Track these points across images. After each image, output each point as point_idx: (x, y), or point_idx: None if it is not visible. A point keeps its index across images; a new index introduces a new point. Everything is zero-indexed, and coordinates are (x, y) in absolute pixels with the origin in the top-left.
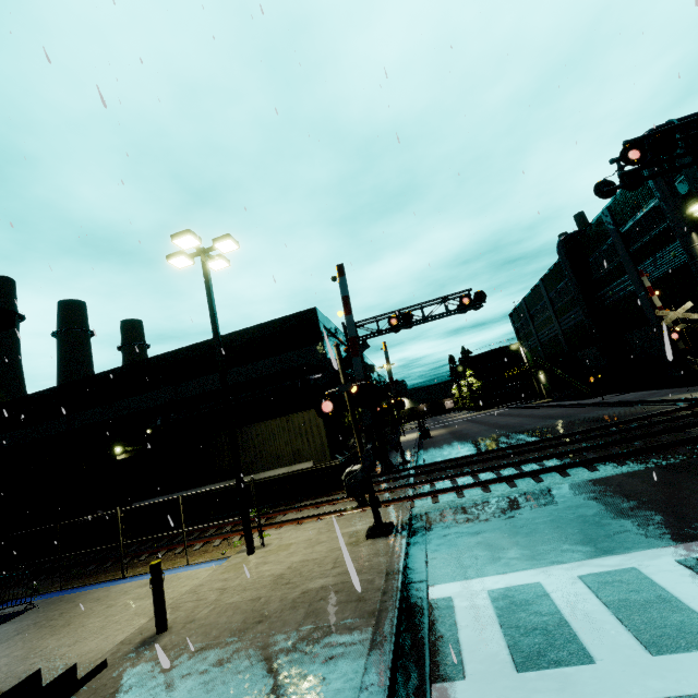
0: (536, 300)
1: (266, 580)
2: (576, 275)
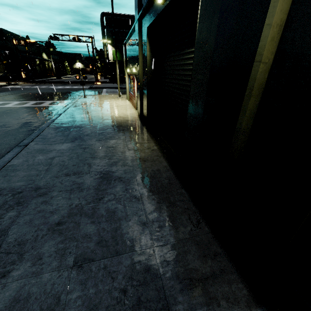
0: None
1: None
2: None
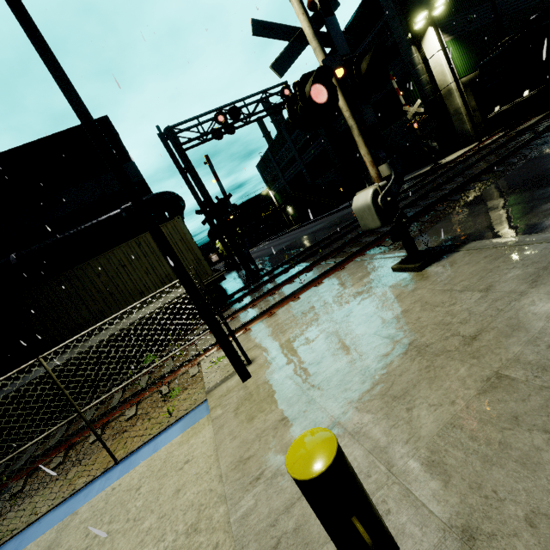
0: (279, 146)
1: (402, 365)
2: None
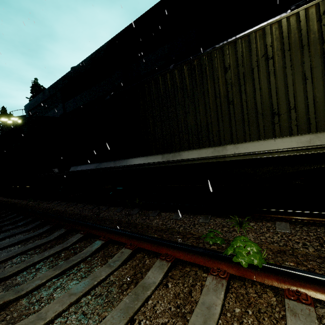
0: None
1: None
2: None
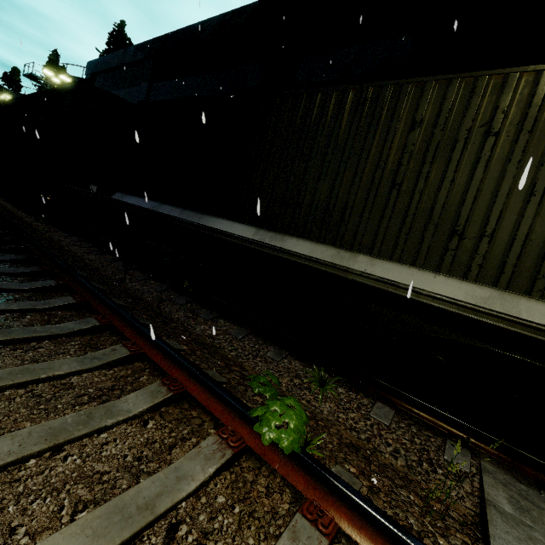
0: None
1: None
2: None
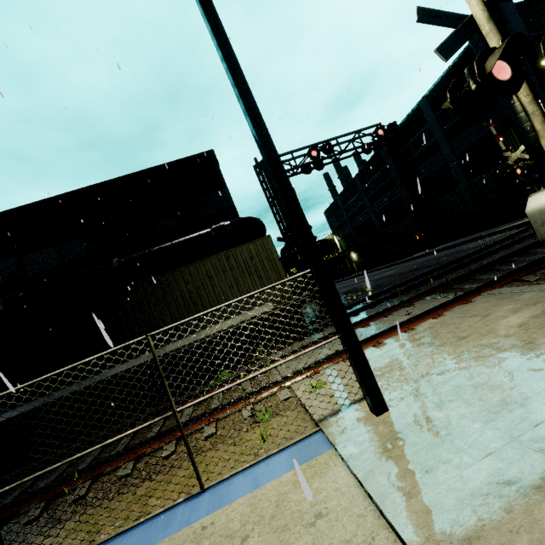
0: (350, 194)
1: None
2: (394, 160)
